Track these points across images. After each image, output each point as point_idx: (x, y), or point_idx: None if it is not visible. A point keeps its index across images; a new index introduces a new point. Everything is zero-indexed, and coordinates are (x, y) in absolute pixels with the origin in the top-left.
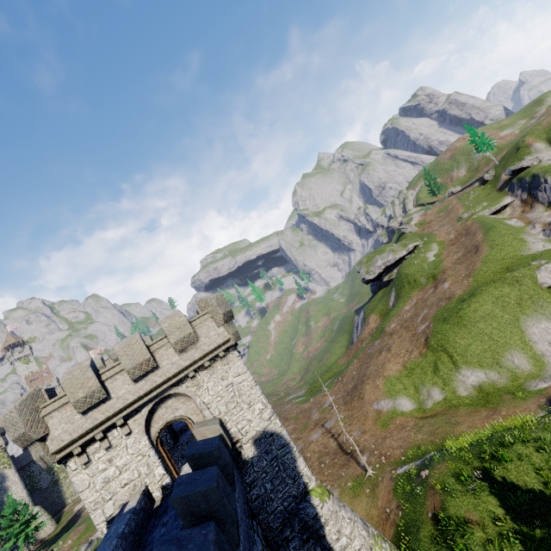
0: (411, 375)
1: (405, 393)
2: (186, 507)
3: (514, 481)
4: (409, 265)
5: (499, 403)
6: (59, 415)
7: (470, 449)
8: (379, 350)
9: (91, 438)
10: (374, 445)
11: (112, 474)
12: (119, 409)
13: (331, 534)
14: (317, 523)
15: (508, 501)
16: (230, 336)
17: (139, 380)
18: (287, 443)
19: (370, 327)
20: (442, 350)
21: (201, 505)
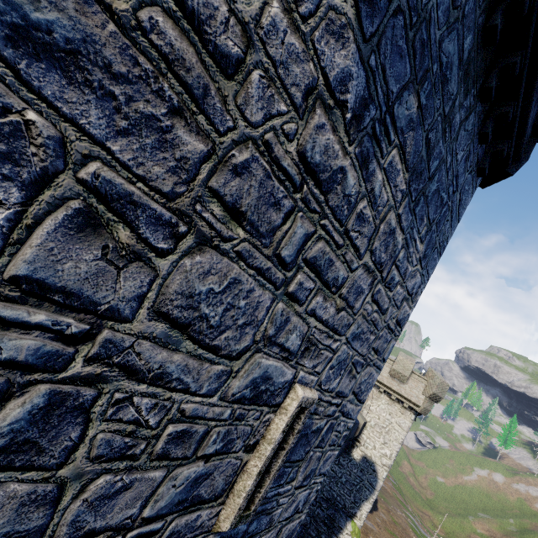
0: None
1: None
2: None
3: None
4: None
5: None
6: None
7: None
8: None
9: None
10: None
11: None
12: None
13: None
14: (337, 530)
15: None
16: (421, 405)
17: None
18: (374, 488)
19: None
20: None
21: None
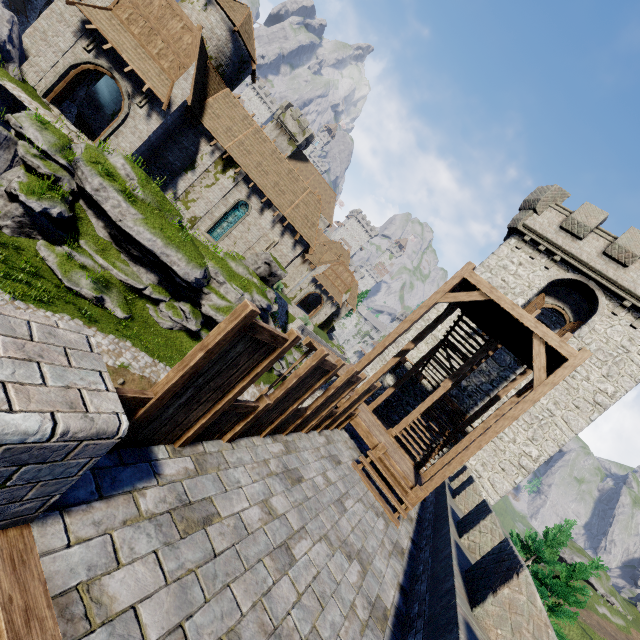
0: None
1: None
2: None
3: None
4: (583, 583)
5: None
6: None
7: None
8: None
9: None
10: None
11: None
12: None
13: None
14: None
15: None
16: None
17: None
18: None
19: None
20: None
21: None
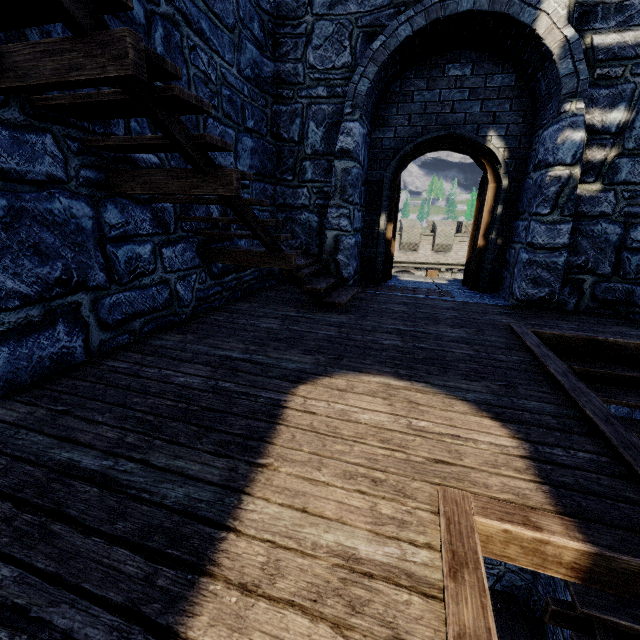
0: None
1: None
2: None
3: None
4: None
5: None
6: None
7: None
8: None
9: None
10: None
11: None
12: None
13: None
14: None
15: None
16: None
17: (402, 252)
18: None
19: None
20: None
21: None
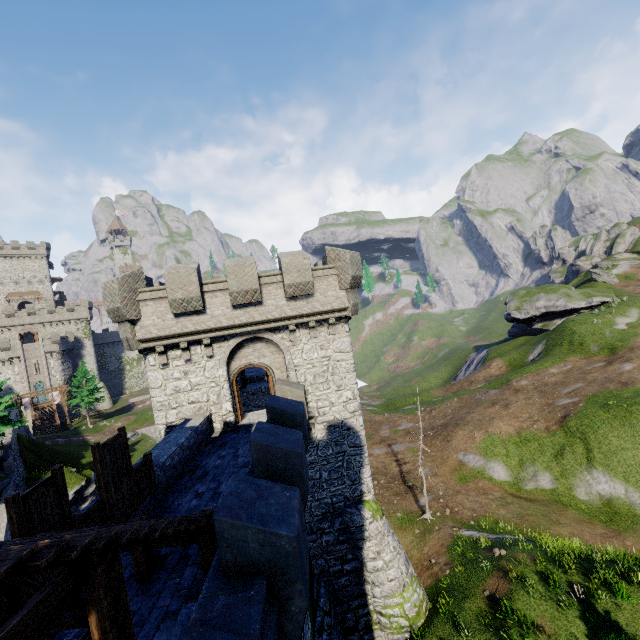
0: (523, 446)
1: (504, 460)
2: (262, 456)
3: (622, 623)
4: (583, 322)
5: (628, 530)
6: (154, 306)
7: (573, 560)
8: (492, 401)
9: (175, 344)
10: (441, 492)
11: (183, 387)
12: (210, 328)
13: (369, 550)
14: (359, 533)
15: (602, 637)
16: (349, 305)
17: (239, 308)
18: (361, 446)
19: (489, 372)
20: (581, 438)
21: (278, 463)
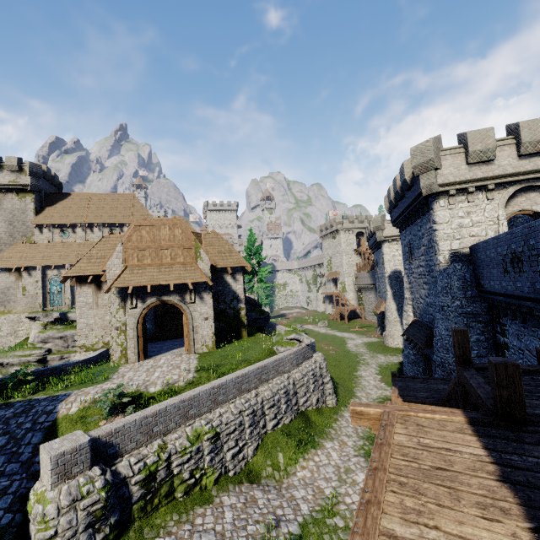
0: None
1: None
2: None
3: None
4: None
5: None
6: (451, 160)
7: None
8: None
9: (460, 191)
10: None
11: (465, 223)
12: (497, 175)
13: None
14: None
15: None
16: None
17: (523, 158)
18: None
19: None
20: None
21: None
